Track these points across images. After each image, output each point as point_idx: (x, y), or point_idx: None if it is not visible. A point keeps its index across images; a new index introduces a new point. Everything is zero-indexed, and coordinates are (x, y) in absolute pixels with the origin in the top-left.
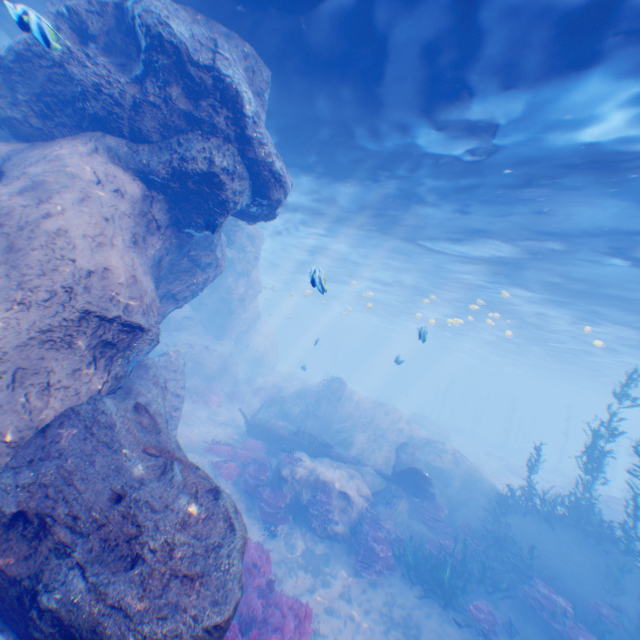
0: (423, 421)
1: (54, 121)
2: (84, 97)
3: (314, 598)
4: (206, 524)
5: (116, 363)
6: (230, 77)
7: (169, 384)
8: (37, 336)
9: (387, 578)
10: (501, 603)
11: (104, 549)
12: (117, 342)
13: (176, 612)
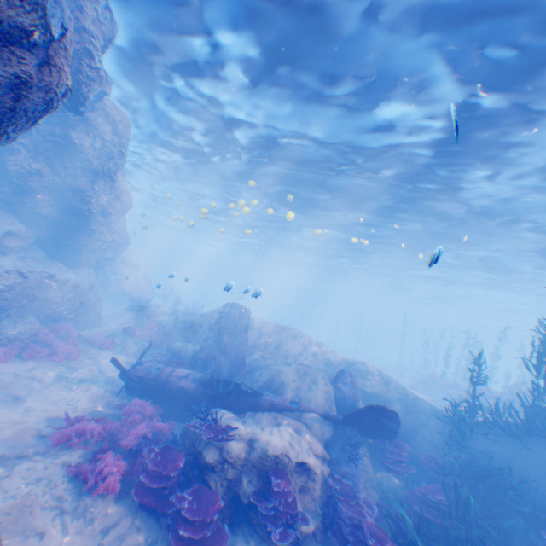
0: None
1: None
2: None
3: None
4: None
5: None
6: None
7: None
8: None
9: None
10: None
11: None
12: None
13: None
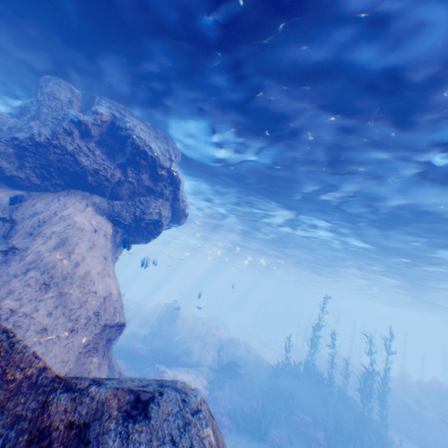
0: (215, 320)
1: (51, 181)
2: (84, 173)
3: None
4: None
5: (110, 351)
6: (176, 172)
7: None
8: (83, 350)
9: (228, 435)
10: (283, 429)
11: None
12: (112, 337)
13: None
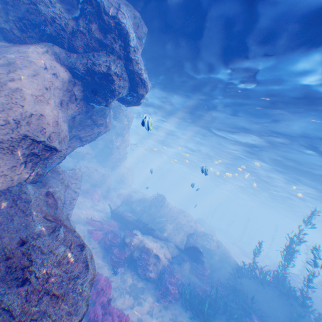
0: (202, 223)
1: (27, 34)
2: (45, 23)
3: (132, 312)
4: (73, 264)
5: (39, 167)
6: (125, 24)
7: (72, 185)
8: None
9: (173, 305)
10: None
11: (7, 273)
12: (41, 155)
13: (43, 317)
